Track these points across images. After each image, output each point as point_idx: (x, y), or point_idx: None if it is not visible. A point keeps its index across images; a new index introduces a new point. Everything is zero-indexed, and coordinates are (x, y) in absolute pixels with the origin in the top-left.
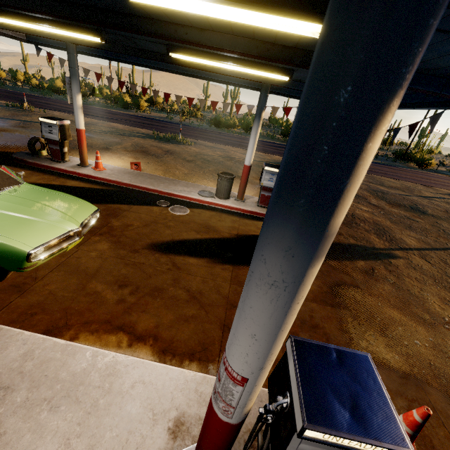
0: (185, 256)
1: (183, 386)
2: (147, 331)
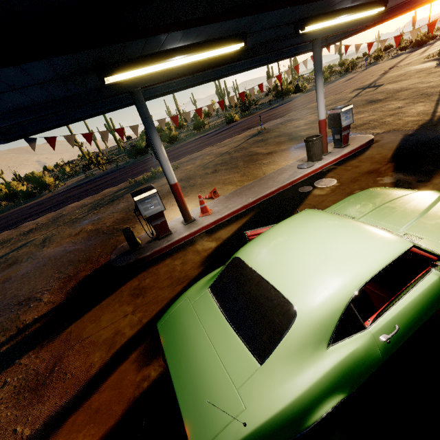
0: (428, 184)
1: None
2: None
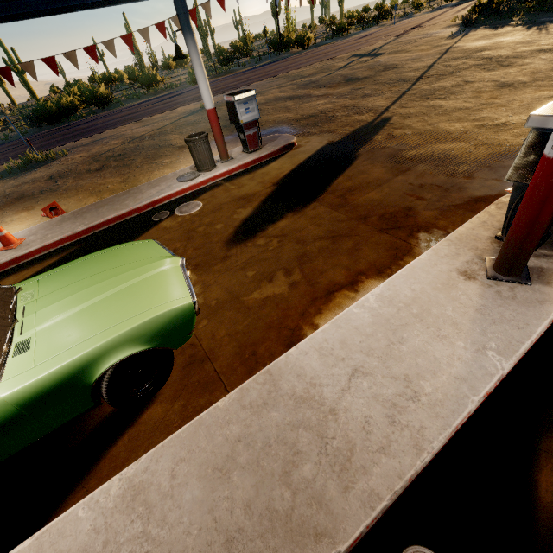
0: (271, 226)
1: (432, 263)
2: (348, 277)
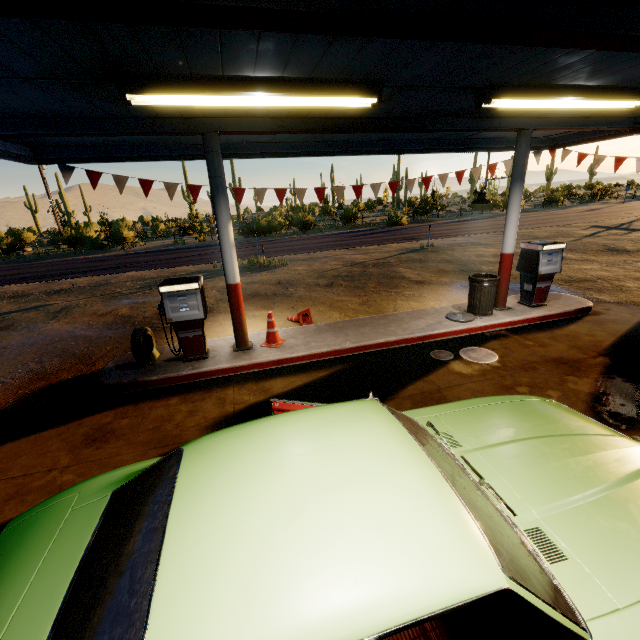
0: None
1: None
2: None
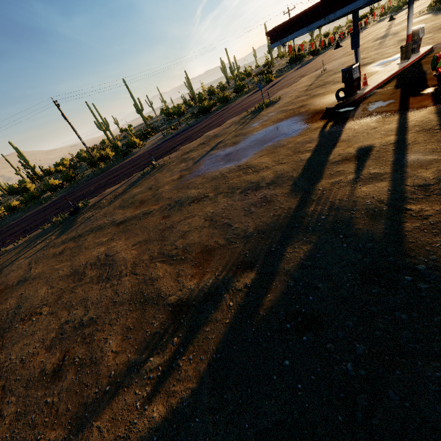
0: None
1: None
2: None
